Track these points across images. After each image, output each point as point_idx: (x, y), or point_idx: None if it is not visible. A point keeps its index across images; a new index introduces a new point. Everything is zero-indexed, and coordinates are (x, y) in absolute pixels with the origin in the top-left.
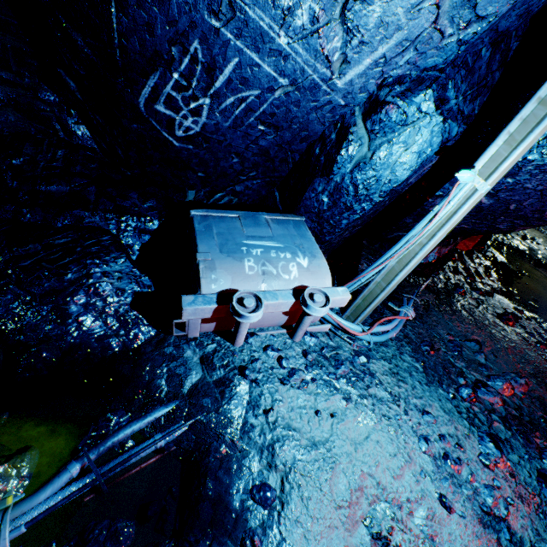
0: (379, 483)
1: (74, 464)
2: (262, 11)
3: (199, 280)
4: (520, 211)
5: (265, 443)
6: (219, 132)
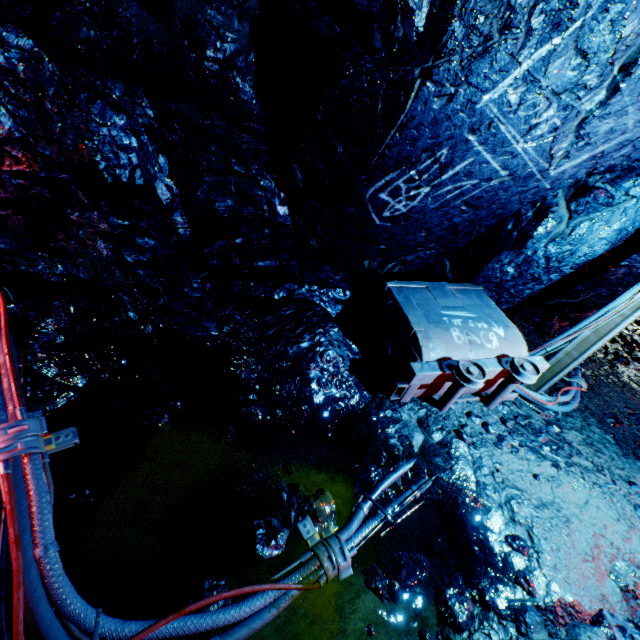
0: (612, 543)
1: (364, 505)
2: (513, 127)
3: (417, 349)
4: None
5: (501, 500)
6: (422, 212)
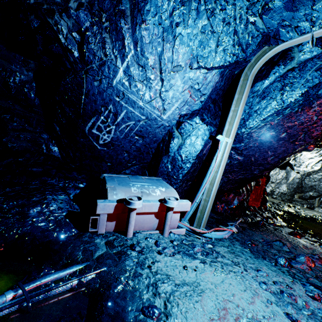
0: (238, 306)
1: (10, 291)
2: (134, 95)
3: (107, 195)
4: (257, 161)
5: (150, 282)
6: (118, 140)
